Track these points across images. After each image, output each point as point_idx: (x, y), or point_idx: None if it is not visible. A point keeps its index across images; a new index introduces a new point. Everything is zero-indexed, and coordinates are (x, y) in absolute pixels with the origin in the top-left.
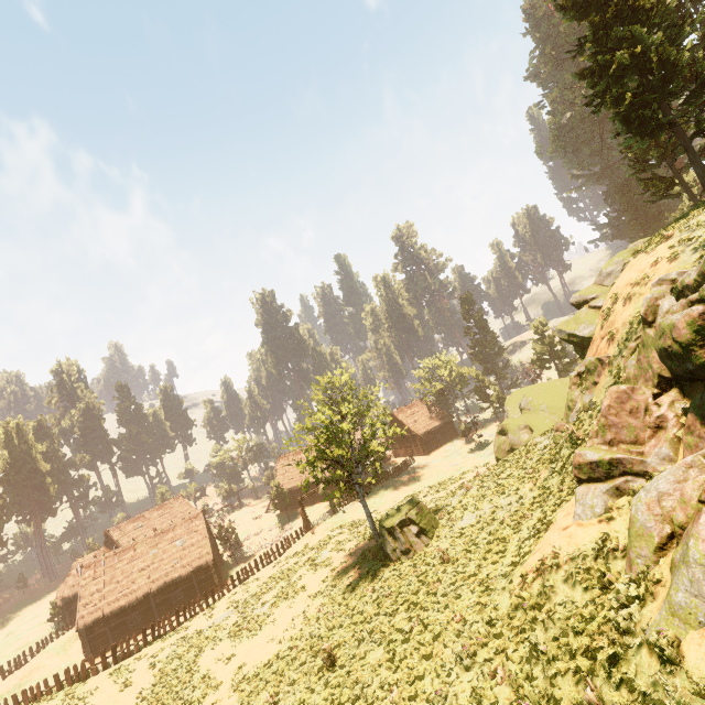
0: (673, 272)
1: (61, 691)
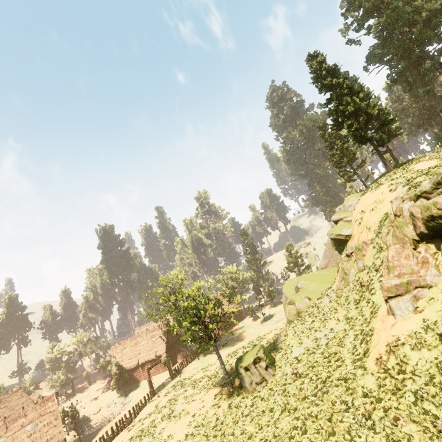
0: (400, 194)
1: None
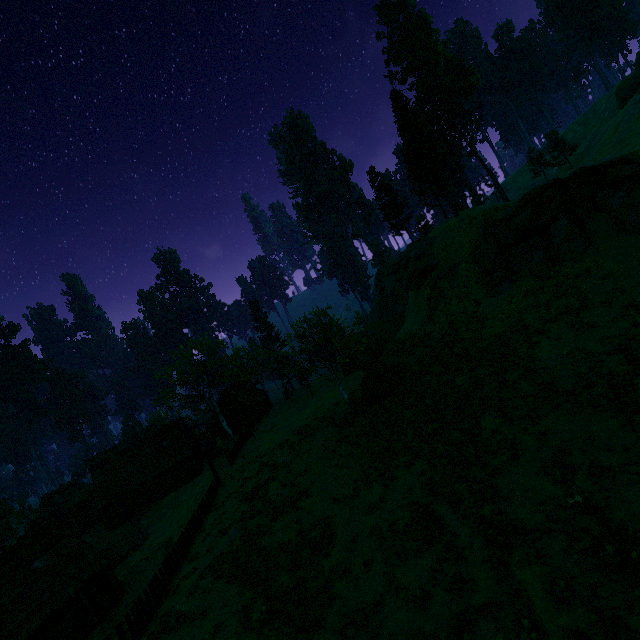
0: (483, 223)
1: None
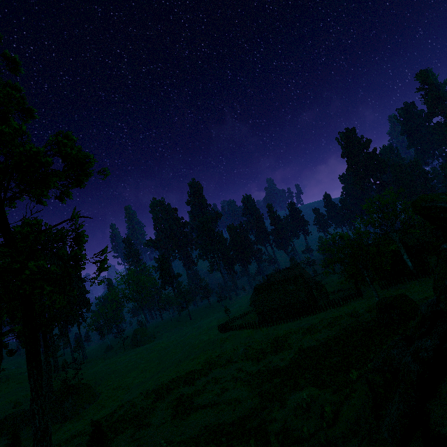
0: None
1: (247, 329)
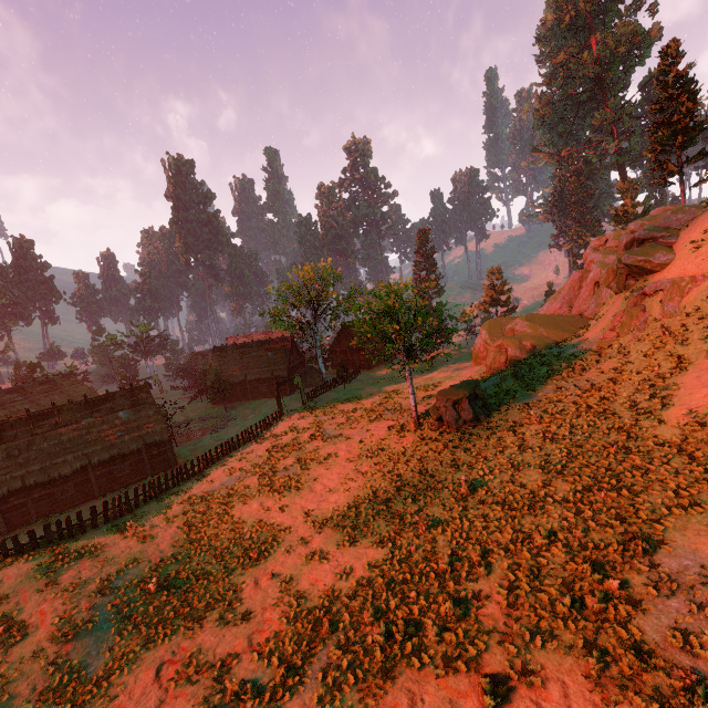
0: None
1: (38, 549)
